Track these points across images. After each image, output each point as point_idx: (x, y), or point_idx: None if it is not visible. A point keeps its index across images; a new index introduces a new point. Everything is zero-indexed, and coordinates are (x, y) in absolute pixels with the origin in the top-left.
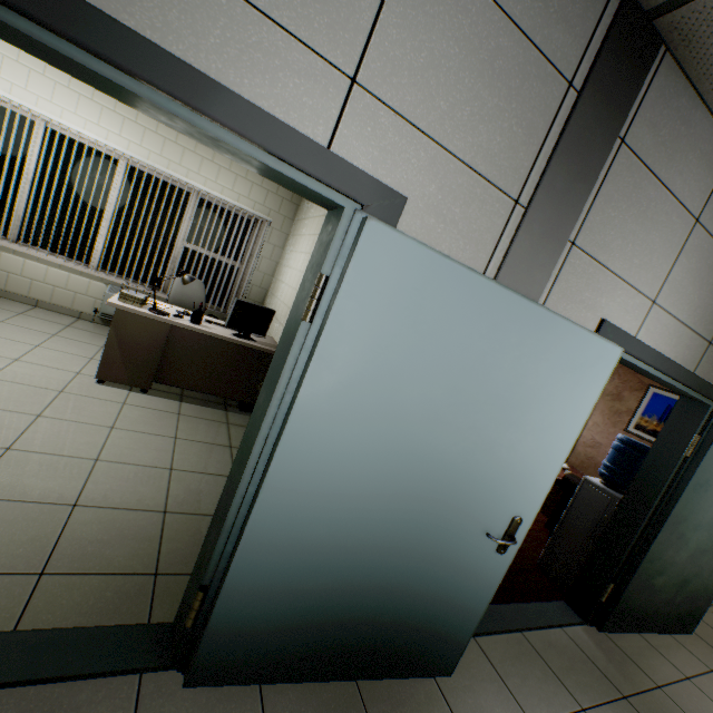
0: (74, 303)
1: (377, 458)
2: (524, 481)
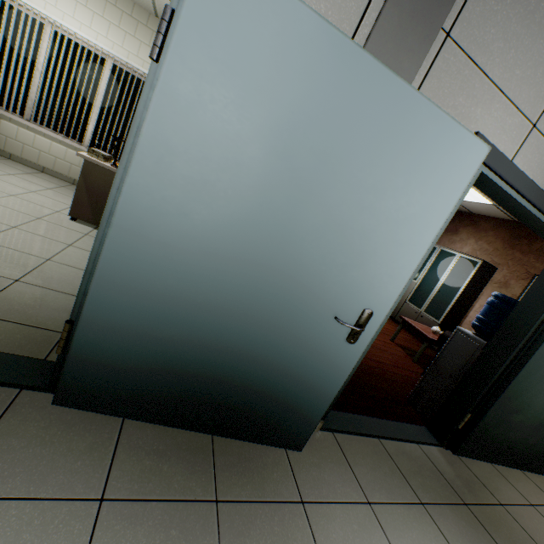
0: (70, 172)
1: (225, 217)
2: (376, 274)
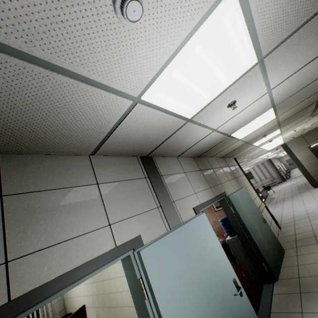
0: None
1: (196, 314)
2: (224, 267)
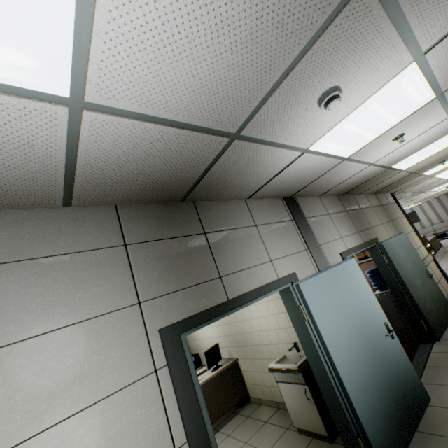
0: None
1: (349, 340)
2: (375, 311)
